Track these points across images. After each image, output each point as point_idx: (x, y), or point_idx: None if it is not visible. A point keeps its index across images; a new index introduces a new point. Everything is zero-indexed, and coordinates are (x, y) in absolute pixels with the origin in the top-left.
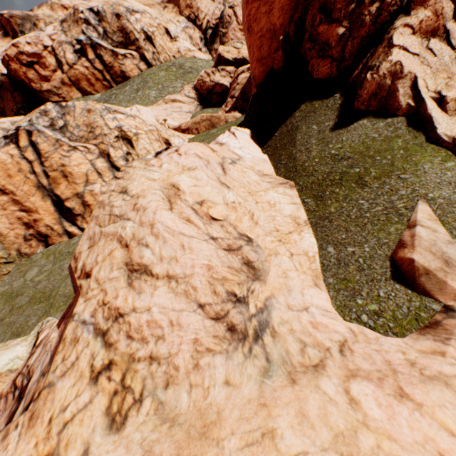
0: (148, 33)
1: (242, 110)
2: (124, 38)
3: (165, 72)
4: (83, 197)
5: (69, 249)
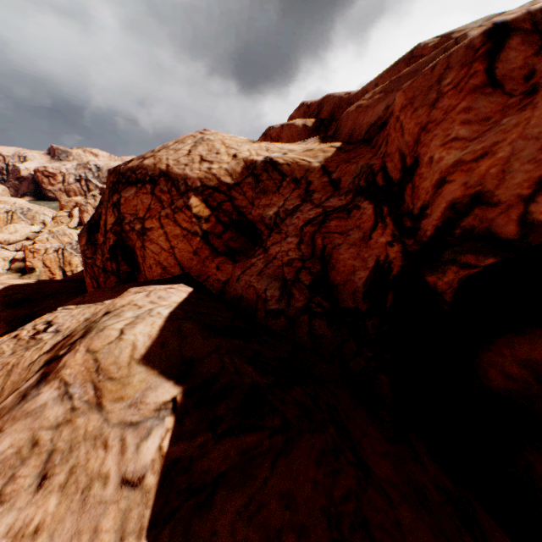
0: None
1: None
2: None
3: None
4: None
5: None
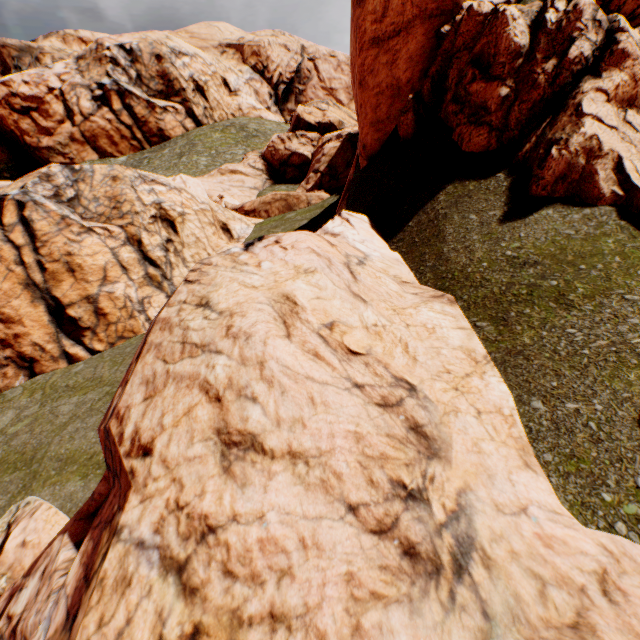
0: (199, 83)
1: (330, 189)
2: (165, 86)
3: (221, 133)
4: (96, 301)
5: (68, 382)
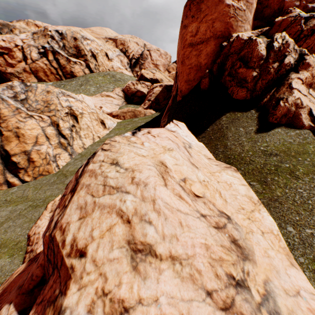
0: (94, 53)
1: (155, 109)
2: (77, 52)
3: (102, 77)
4: (29, 154)
5: (7, 198)
